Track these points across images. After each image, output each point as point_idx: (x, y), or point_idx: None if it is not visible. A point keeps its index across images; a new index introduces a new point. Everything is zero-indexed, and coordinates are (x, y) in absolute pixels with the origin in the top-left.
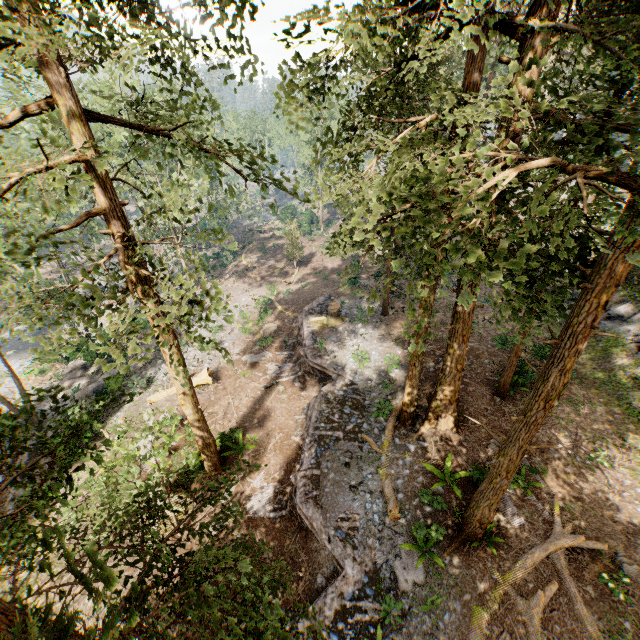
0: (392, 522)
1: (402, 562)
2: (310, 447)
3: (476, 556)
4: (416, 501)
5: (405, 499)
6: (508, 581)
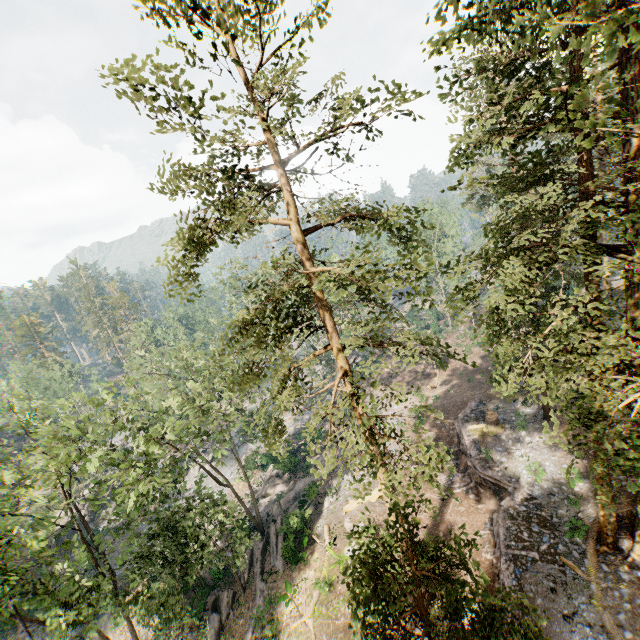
0: None
1: None
2: (507, 567)
3: None
4: None
5: (634, 638)
6: None
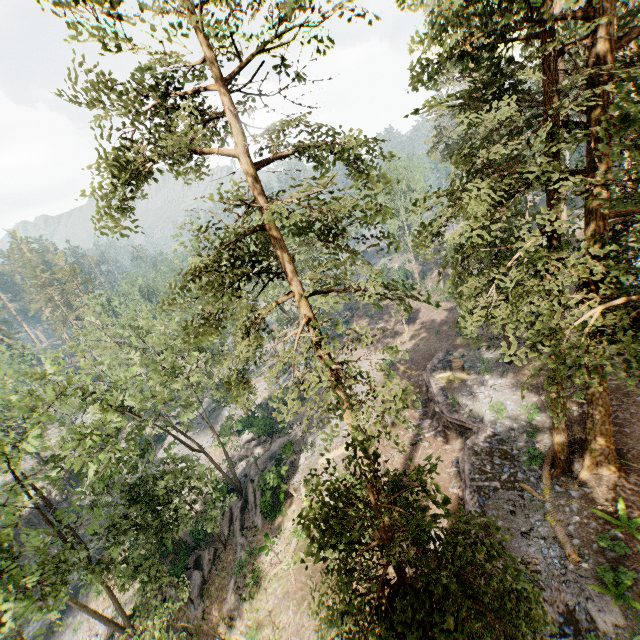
0: (574, 566)
1: (595, 604)
2: (471, 497)
3: None
4: (594, 546)
5: (581, 544)
6: None
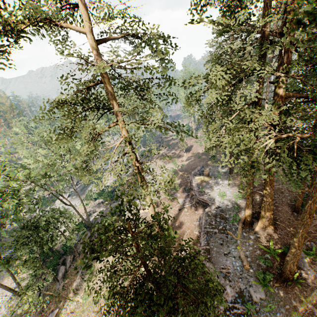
0: (246, 271)
1: (253, 289)
2: (203, 236)
3: (290, 288)
4: (257, 262)
5: (251, 261)
6: (308, 300)
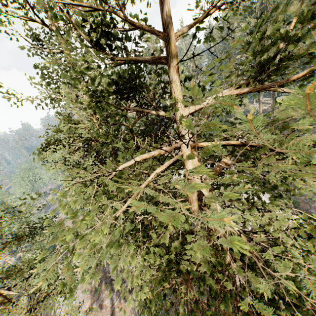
0: None
1: None
2: None
3: None
4: None
5: None
6: None
